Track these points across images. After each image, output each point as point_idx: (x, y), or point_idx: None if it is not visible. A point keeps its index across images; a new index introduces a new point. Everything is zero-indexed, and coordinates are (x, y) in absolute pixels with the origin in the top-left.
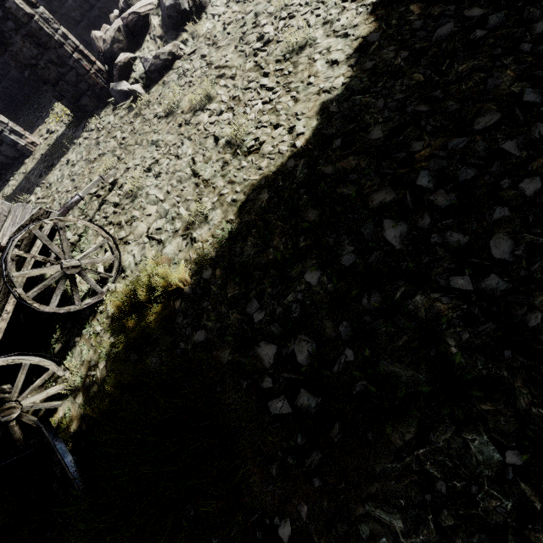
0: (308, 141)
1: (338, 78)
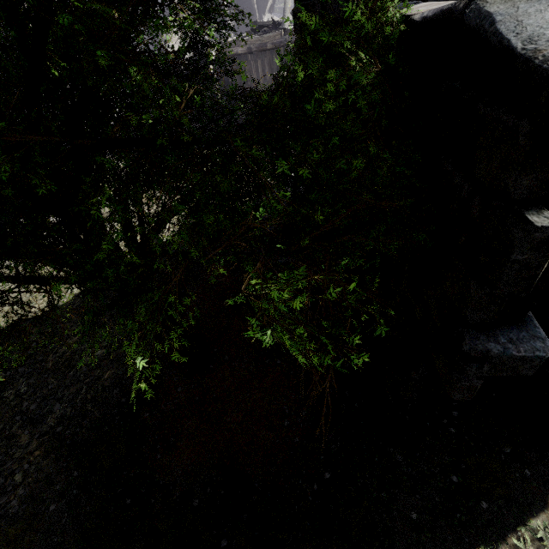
0: (40, 315)
1: (66, 299)
